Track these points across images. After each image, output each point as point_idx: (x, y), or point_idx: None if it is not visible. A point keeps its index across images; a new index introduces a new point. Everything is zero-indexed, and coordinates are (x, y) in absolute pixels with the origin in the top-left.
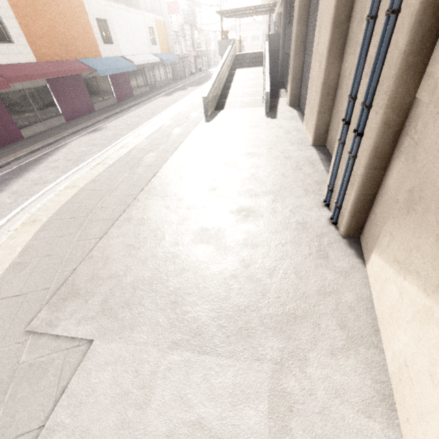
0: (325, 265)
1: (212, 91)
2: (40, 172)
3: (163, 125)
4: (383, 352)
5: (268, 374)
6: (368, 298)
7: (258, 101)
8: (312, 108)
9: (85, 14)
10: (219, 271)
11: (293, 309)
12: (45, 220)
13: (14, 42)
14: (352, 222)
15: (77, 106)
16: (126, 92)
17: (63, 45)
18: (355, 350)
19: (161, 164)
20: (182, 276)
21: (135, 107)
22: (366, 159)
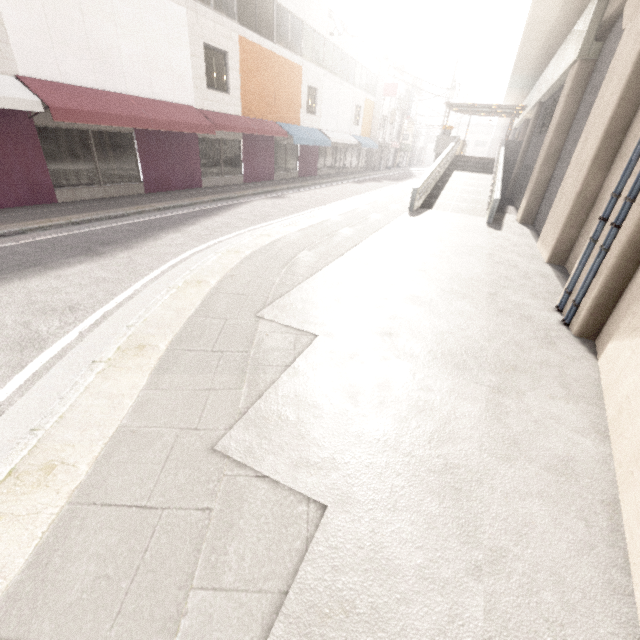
0: (551, 349)
1: (425, 185)
2: (228, 219)
3: (358, 208)
4: (604, 410)
5: (485, 392)
6: (595, 379)
7: (478, 210)
8: (556, 221)
9: (299, 80)
10: (435, 326)
11: (513, 365)
12: (248, 253)
13: (229, 93)
14: (590, 320)
15: (259, 170)
16: (310, 169)
17: (269, 105)
18: (575, 402)
19: (361, 239)
20: (396, 320)
21: (319, 186)
22: (620, 249)
